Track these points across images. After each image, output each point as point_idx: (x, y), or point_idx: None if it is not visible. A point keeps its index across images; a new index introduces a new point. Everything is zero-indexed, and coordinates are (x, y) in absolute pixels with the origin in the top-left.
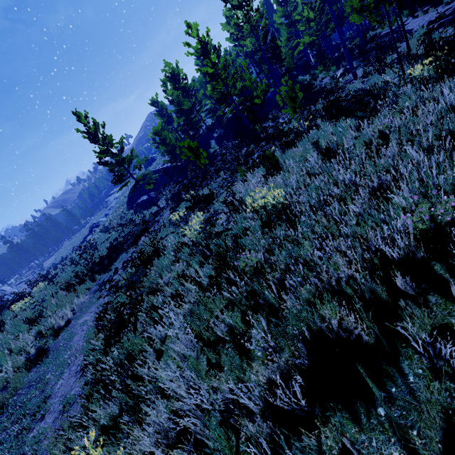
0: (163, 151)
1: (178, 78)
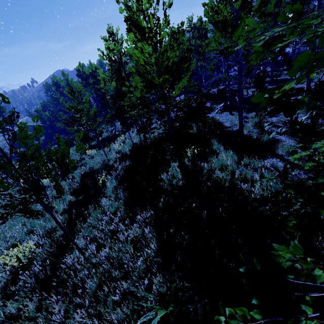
0: (39, 121)
1: (59, 85)
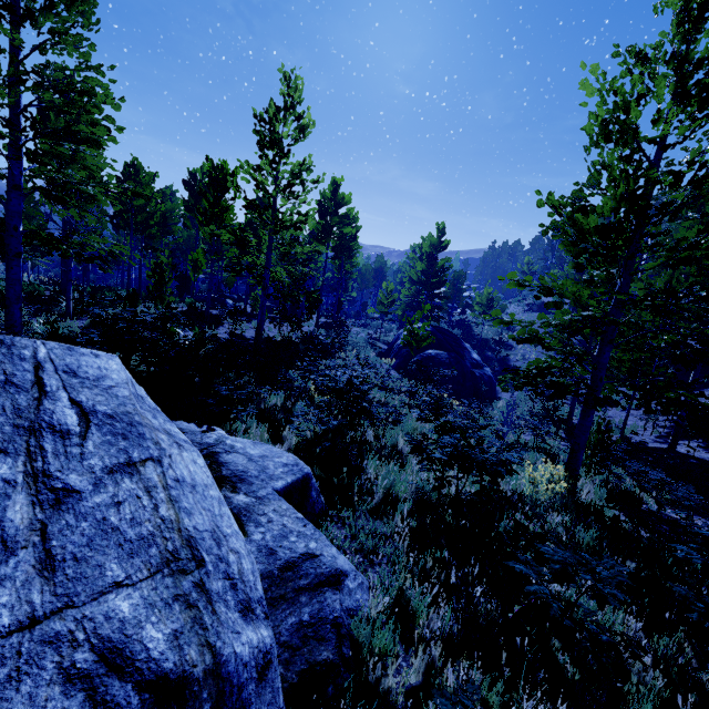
0: None
1: None
